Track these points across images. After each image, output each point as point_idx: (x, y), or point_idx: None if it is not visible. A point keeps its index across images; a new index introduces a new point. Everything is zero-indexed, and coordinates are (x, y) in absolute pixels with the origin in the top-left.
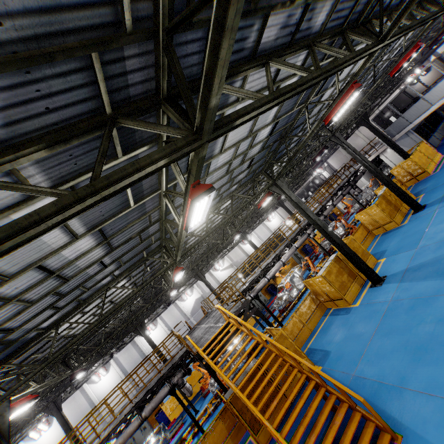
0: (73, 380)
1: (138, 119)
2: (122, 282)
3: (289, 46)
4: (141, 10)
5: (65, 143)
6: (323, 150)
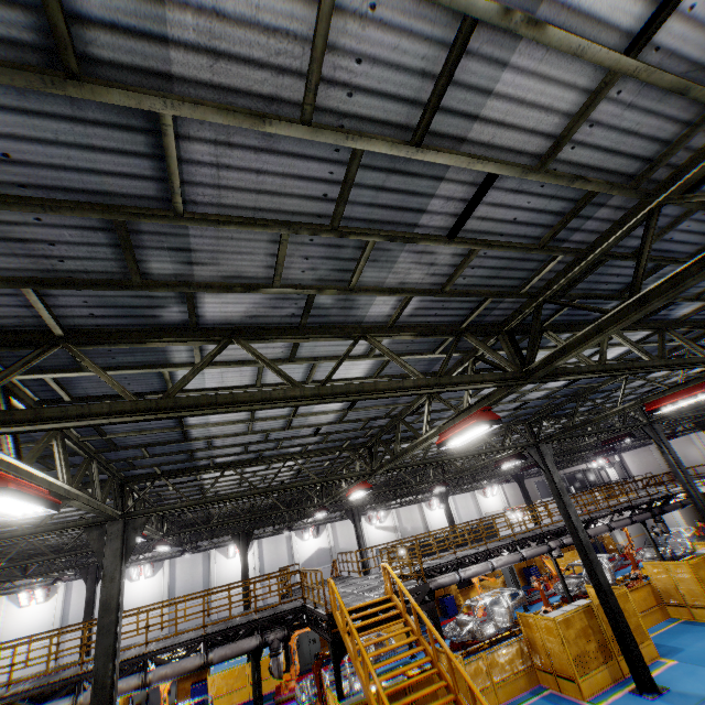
0: (156, 549)
1: (482, 341)
2: (297, 460)
3: (636, 323)
4: (536, 283)
5: (425, 336)
6: (625, 436)
